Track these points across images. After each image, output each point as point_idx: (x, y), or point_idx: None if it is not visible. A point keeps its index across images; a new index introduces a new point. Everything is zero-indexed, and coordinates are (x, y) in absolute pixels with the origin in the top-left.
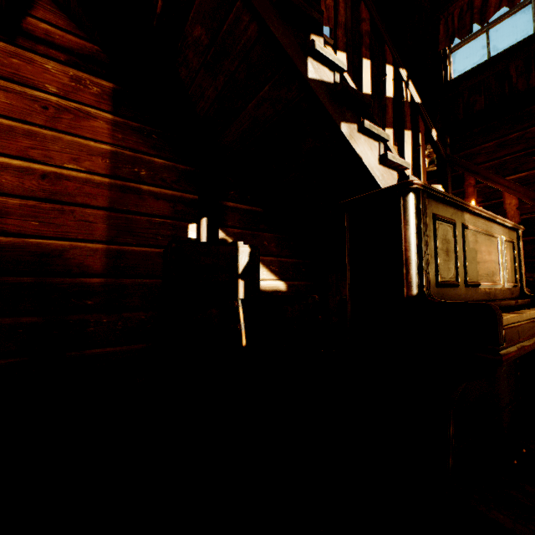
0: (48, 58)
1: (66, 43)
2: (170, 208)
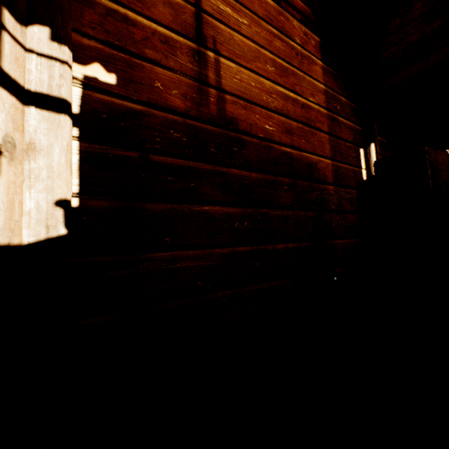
0: (293, 17)
1: (298, 7)
2: (351, 136)
